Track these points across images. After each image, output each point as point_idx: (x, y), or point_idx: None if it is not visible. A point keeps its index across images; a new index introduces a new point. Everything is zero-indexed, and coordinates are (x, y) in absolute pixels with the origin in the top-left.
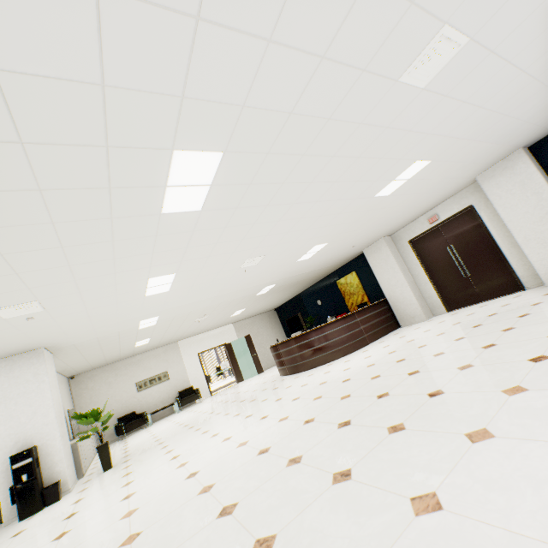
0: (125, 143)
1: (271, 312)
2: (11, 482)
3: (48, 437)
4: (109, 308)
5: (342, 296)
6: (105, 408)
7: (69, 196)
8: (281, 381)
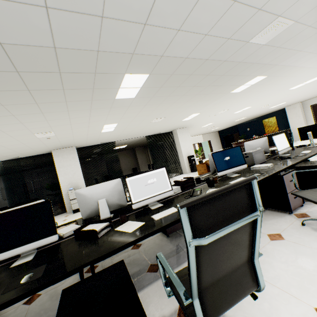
0: (314, 76)
1: (216, 132)
2: (187, 163)
3: (192, 154)
4: (222, 116)
5: (263, 127)
6: None
7: (289, 85)
8: None
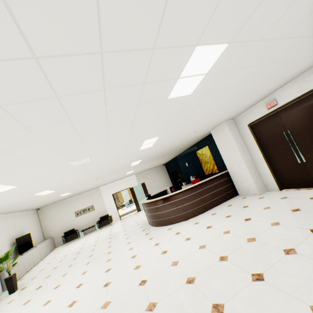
0: None
1: (161, 166)
2: None
3: None
4: None
5: (200, 163)
6: (58, 226)
7: None
8: (140, 232)
